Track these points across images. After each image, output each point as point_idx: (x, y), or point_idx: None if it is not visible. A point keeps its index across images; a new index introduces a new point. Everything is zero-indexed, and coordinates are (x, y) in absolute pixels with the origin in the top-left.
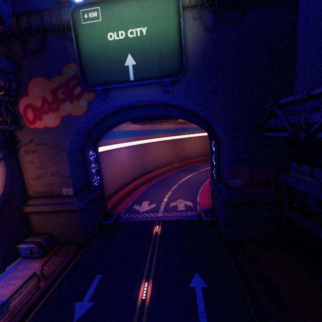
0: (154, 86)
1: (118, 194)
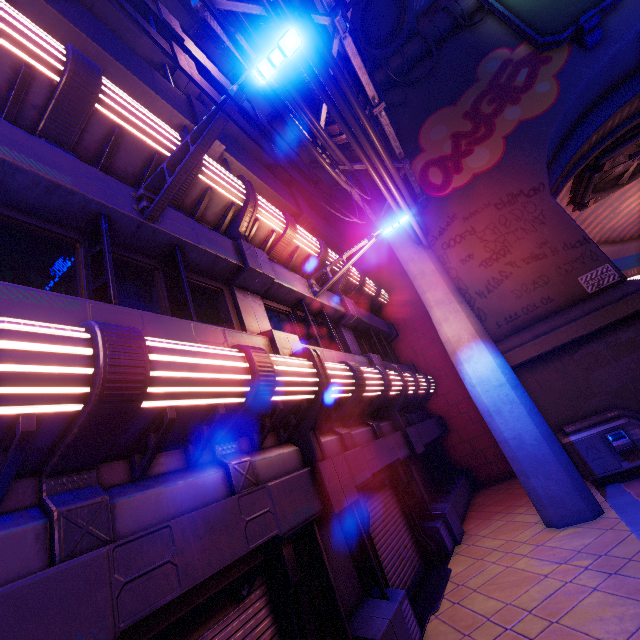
0: None
1: None
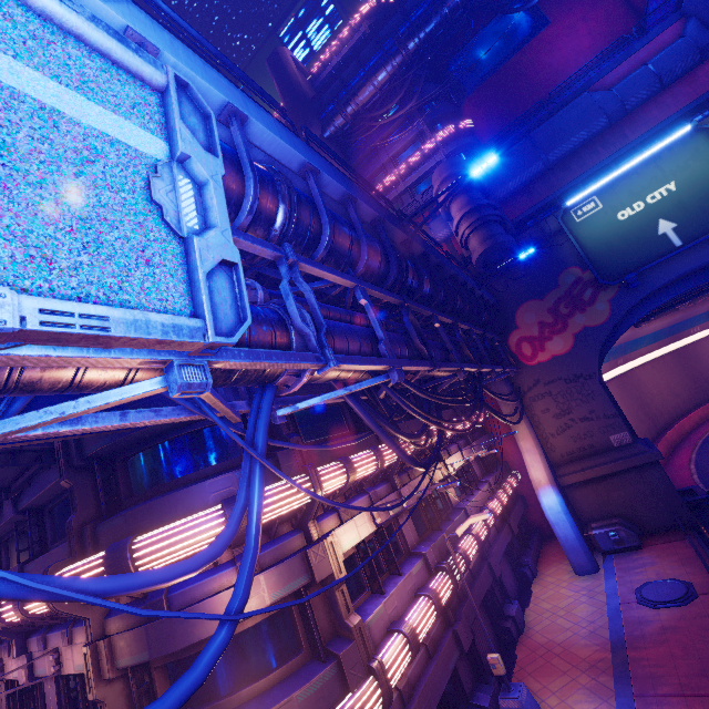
0: None
1: None
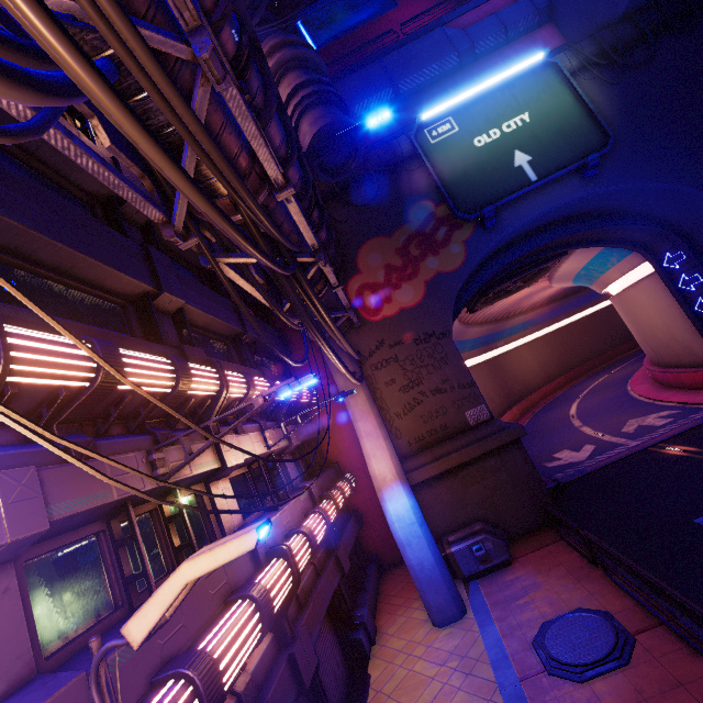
0: (563, 181)
1: None
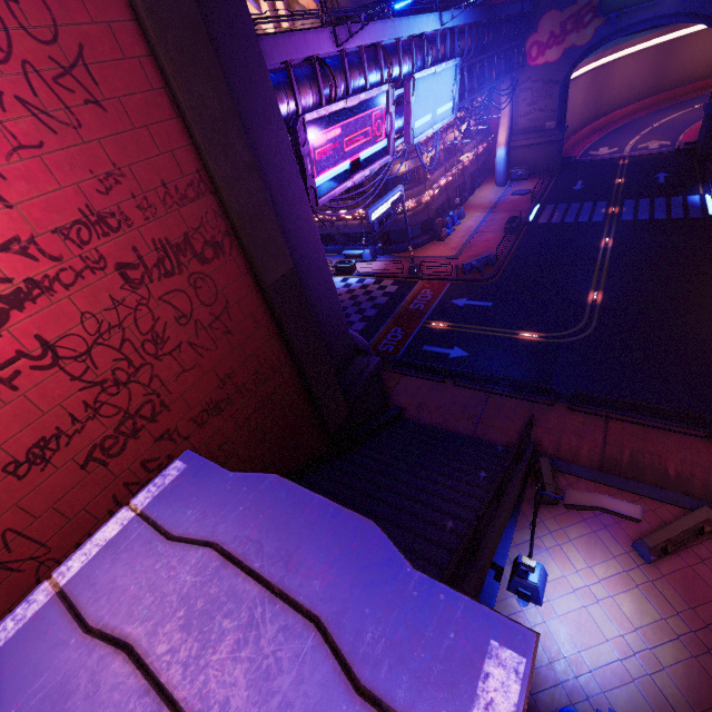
0: None
1: (568, 142)
